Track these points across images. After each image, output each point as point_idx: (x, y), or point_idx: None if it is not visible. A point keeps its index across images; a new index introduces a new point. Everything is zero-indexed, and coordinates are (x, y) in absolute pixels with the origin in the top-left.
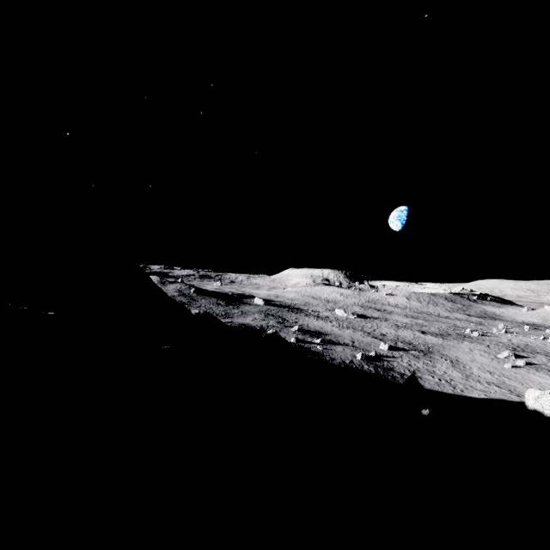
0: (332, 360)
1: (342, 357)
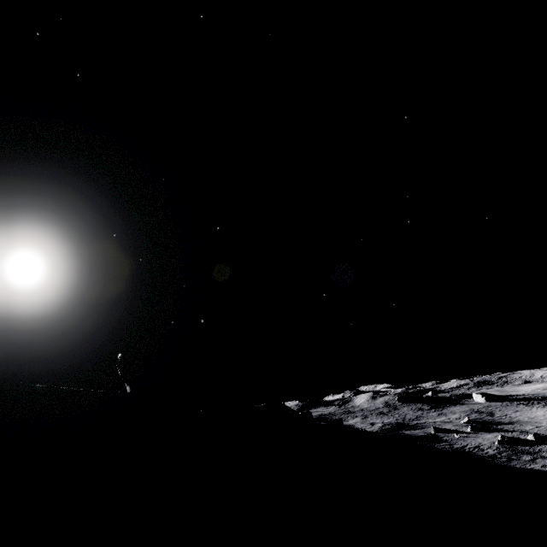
0: (443, 445)
1: (473, 442)
